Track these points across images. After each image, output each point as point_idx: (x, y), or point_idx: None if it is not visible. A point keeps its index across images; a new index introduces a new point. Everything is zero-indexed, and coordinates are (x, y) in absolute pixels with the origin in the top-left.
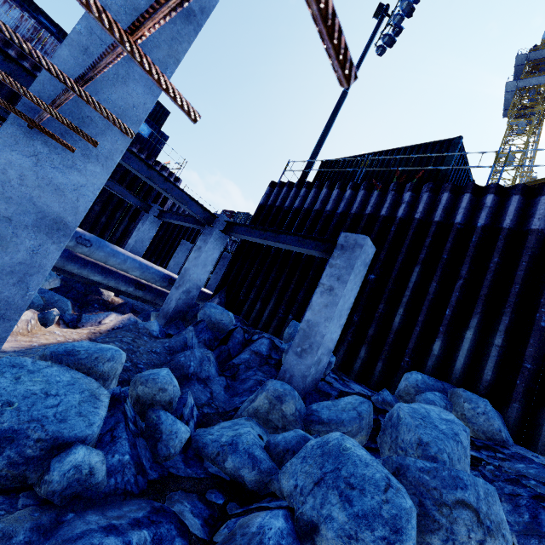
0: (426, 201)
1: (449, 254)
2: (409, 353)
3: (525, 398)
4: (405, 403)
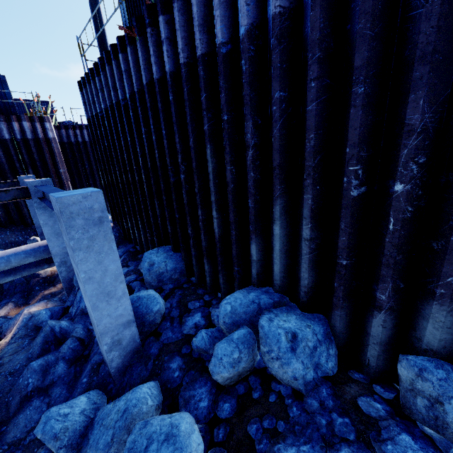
0: (179, 22)
1: (228, 110)
2: (235, 262)
3: (349, 301)
4: (227, 335)
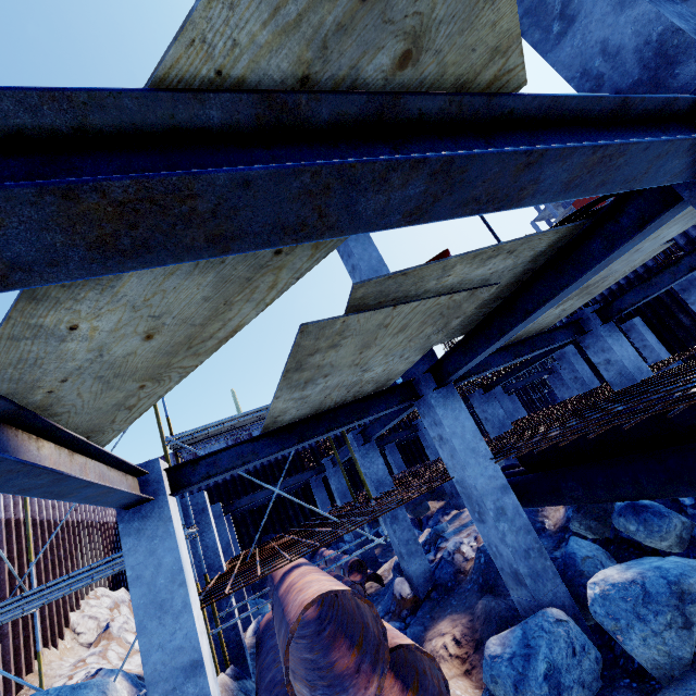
0: None
1: None
2: None
3: None
4: None
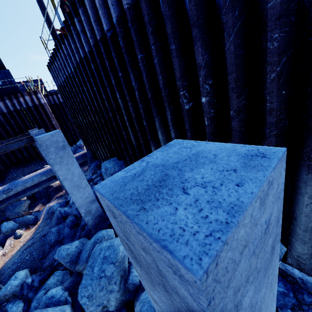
0: (84, 21)
1: (120, 70)
2: None
3: None
4: None
